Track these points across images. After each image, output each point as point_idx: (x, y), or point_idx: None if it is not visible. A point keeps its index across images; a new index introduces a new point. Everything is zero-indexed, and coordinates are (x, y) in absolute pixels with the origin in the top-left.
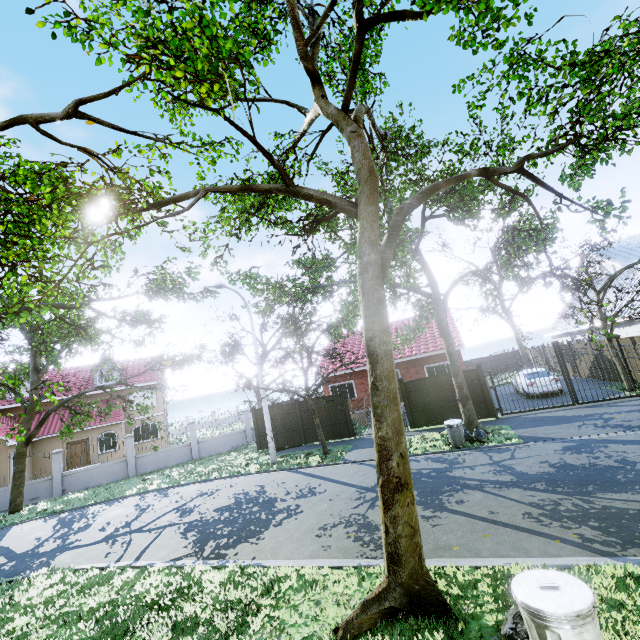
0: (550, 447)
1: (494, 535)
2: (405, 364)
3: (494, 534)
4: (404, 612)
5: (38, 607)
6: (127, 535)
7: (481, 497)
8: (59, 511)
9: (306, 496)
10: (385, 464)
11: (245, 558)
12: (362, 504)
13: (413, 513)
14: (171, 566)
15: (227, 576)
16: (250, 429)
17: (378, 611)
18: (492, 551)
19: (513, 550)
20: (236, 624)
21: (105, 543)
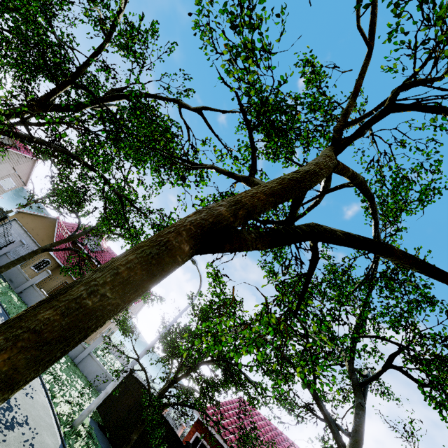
0: None
1: None
2: None
3: None
4: None
5: None
6: None
7: None
8: None
9: None
10: None
11: None
12: None
13: None
14: None
15: None
16: None
17: None
18: None
19: None
20: None
21: None
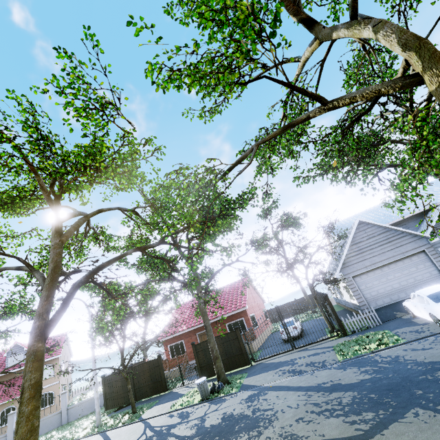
0: (243, 396)
1: None
2: (214, 324)
3: None
4: None
5: None
6: None
7: None
8: None
9: None
10: None
11: None
12: None
13: None
14: None
15: None
16: None
17: None
18: None
19: None
20: None
21: None
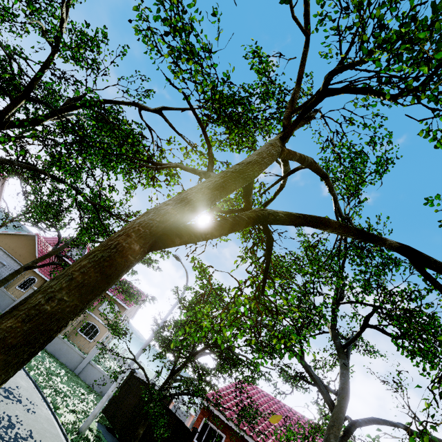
0: None
1: None
2: None
3: None
4: None
5: None
6: None
7: None
8: None
9: None
10: None
11: None
12: None
13: None
14: None
15: None
16: None
17: None
18: None
19: None
20: None
21: None
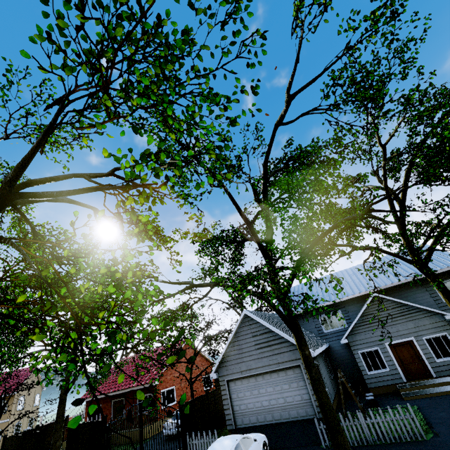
0: None
1: None
2: (128, 393)
3: None
4: None
5: None
6: None
7: None
8: None
9: None
10: None
11: None
12: None
13: None
14: None
15: None
16: None
17: None
18: None
19: None
20: None
21: None
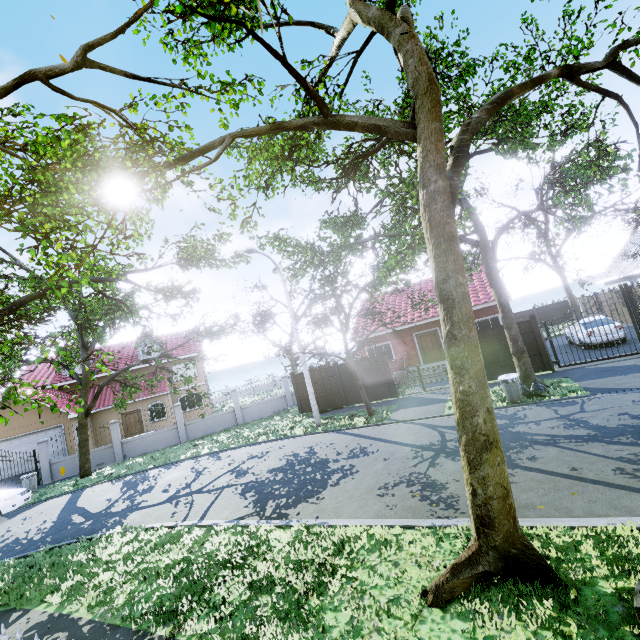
0: (626, 398)
1: (583, 493)
2: None
3: (583, 492)
4: (499, 576)
5: (118, 563)
6: (188, 496)
7: (556, 453)
8: (123, 475)
9: (358, 456)
10: (469, 421)
11: (308, 518)
12: (421, 463)
13: (504, 473)
14: (236, 525)
15: (294, 535)
16: (290, 394)
17: (471, 575)
18: (586, 510)
19: (612, 509)
20: (313, 584)
21: (169, 504)
